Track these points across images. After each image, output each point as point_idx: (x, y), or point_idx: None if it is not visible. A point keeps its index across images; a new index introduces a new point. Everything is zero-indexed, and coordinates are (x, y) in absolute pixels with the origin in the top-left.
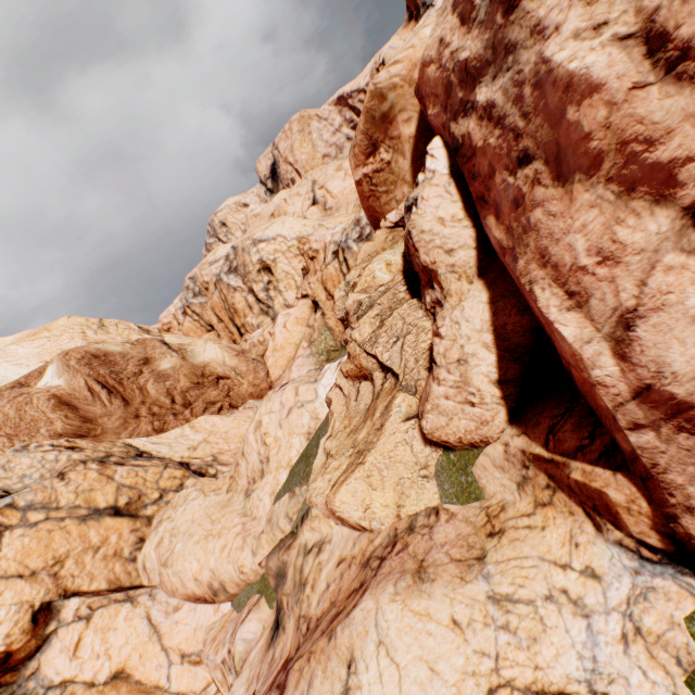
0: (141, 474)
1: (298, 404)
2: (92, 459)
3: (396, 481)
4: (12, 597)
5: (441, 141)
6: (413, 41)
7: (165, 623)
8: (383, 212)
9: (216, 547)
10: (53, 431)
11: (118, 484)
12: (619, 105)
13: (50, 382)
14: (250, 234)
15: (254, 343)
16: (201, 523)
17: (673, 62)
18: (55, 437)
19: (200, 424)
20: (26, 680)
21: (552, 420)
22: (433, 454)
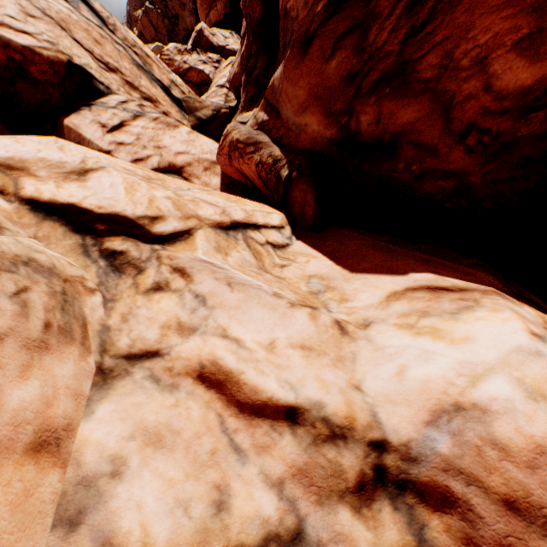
0: None
1: None
2: None
3: None
4: None
5: None
6: None
7: None
8: None
9: None
10: None
11: None
12: None
13: None
14: None
15: None
16: None
17: None
18: None
19: None
20: None
21: None
22: None
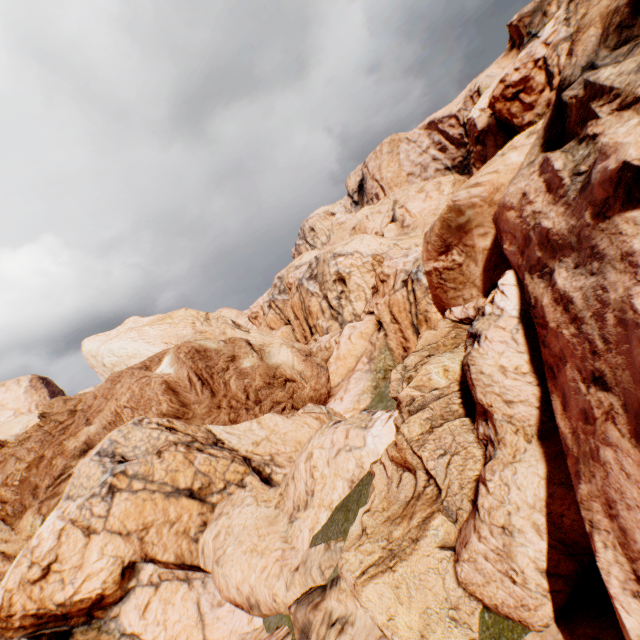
0: (214, 463)
1: (346, 447)
2: (182, 442)
3: (423, 608)
4: (112, 550)
5: (514, 277)
6: (497, 166)
7: (209, 615)
8: (449, 304)
9: (258, 566)
10: (160, 410)
11: (196, 470)
12: None
13: (164, 370)
14: (331, 247)
15: (321, 348)
16: (250, 533)
17: None
18: (161, 415)
19: (265, 420)
20: (110, 619)
21: None
22: (466, 599)
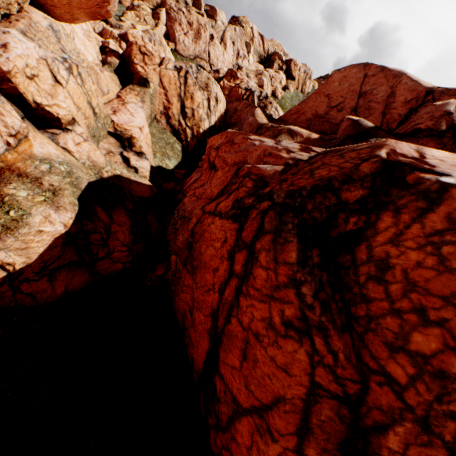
0: None
1: None
2: None
3: None
4: None
5: (165, 10)
6: None
7: None
8: (146, 2)
9: None
10: None
11: None
12: (184, 26)
13: None
14: None
15: None
16: None
17: (186, 27)
18: None
19: None
20: None
21: (168, 41)
22: None
